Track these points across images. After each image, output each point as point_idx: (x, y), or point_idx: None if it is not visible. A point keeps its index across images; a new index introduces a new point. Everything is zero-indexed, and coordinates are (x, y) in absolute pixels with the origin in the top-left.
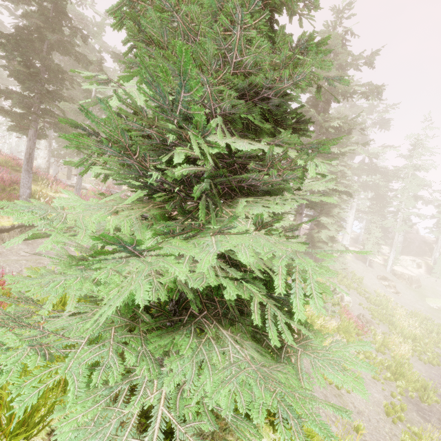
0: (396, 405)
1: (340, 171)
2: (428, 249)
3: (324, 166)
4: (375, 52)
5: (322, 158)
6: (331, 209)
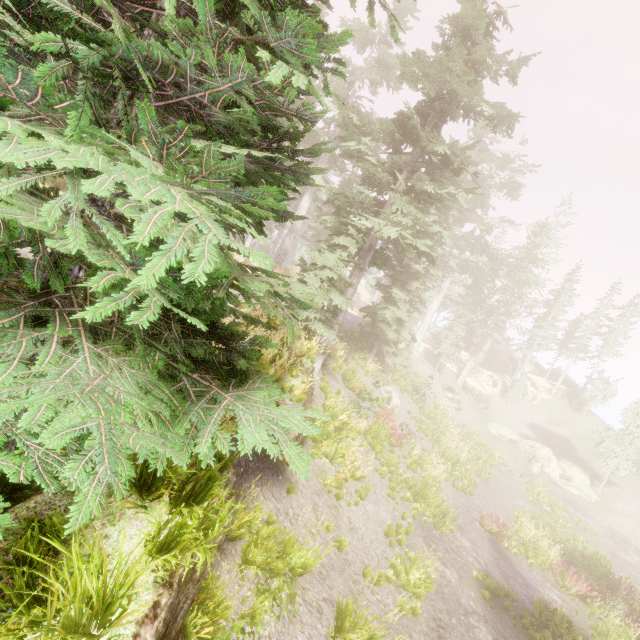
0: (401, 527)
1: (437, 234)
2: (512, 366)
3: (305, 80)
4: (523, 58)
5: (412, 199)
6: (410, 281)
